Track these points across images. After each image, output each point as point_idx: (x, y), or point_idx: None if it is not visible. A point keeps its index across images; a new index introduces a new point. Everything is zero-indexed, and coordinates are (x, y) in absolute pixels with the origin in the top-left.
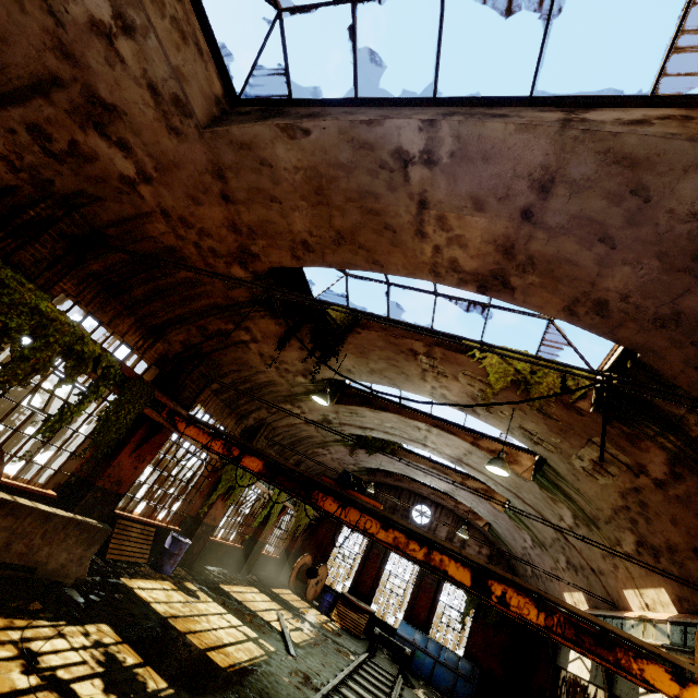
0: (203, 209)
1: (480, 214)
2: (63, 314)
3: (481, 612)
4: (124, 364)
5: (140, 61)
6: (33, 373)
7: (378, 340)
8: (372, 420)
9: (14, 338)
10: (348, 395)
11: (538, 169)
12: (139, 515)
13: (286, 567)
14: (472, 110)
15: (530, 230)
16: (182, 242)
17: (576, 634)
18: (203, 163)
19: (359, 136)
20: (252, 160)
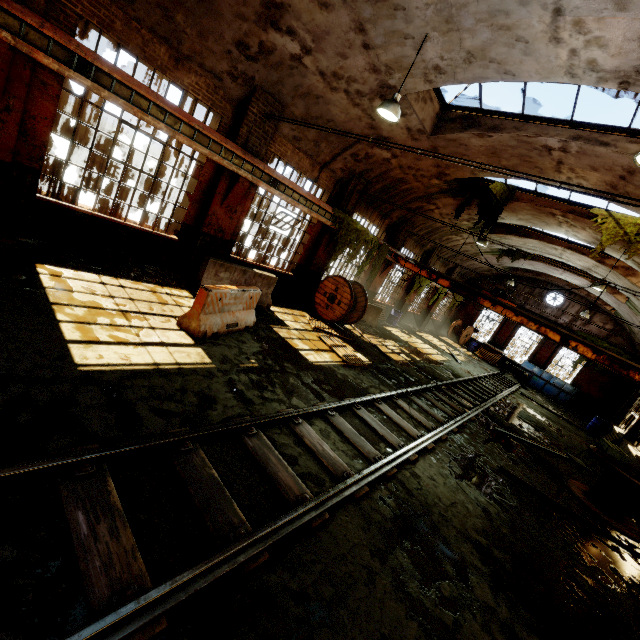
0: (421, 162)
1: (595, 172)
2: (363, 227)
3: (591, 363)
4: (378, 238)
5: (405, 122)
6: (356, 254)
7: (526, 207)
8: (517, 242)
9: (352, 243)
10: (499, 226)
11: (626, 166)
12: (379, 300)
13: (444, 326)
14: (591, 136)
15: (625, 183)
16: (406, 175)
17: (610, 363)
18: (426, 147)
19: (522, 139)
20: (455, 144)
